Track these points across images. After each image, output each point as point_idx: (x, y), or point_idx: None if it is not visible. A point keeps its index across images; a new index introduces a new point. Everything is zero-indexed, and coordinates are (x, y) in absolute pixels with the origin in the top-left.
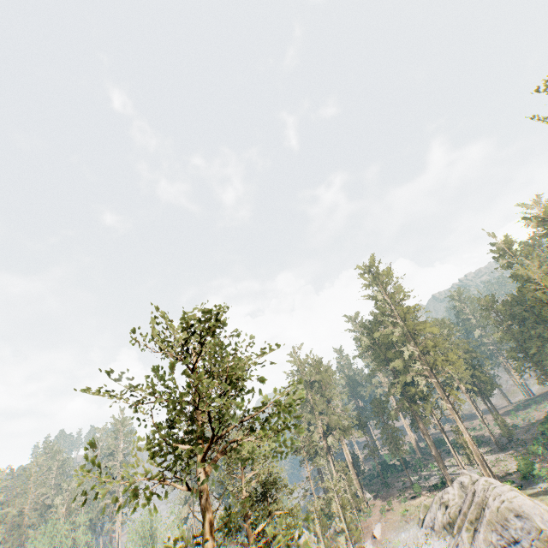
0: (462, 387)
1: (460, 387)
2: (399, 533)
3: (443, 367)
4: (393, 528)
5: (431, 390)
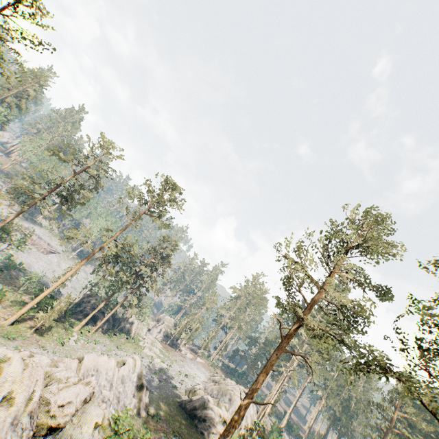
0: (323, 402)
1: (322, 399)
2: (202, 367)
3: (312, 364)
4: (204, 366)
5: (288, 360)
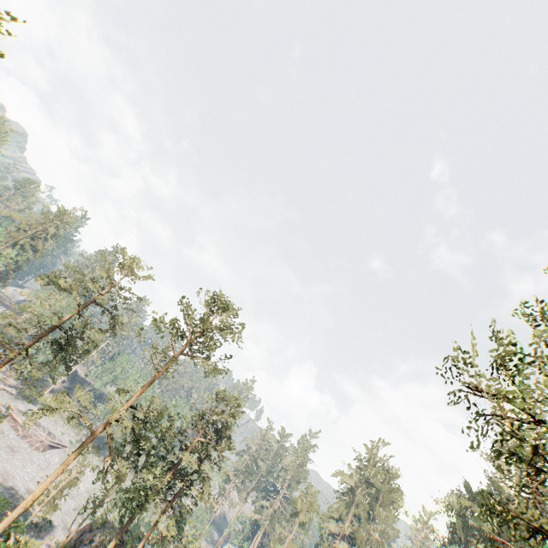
0: None
1: None
2: None
3: None
4: None
5: None
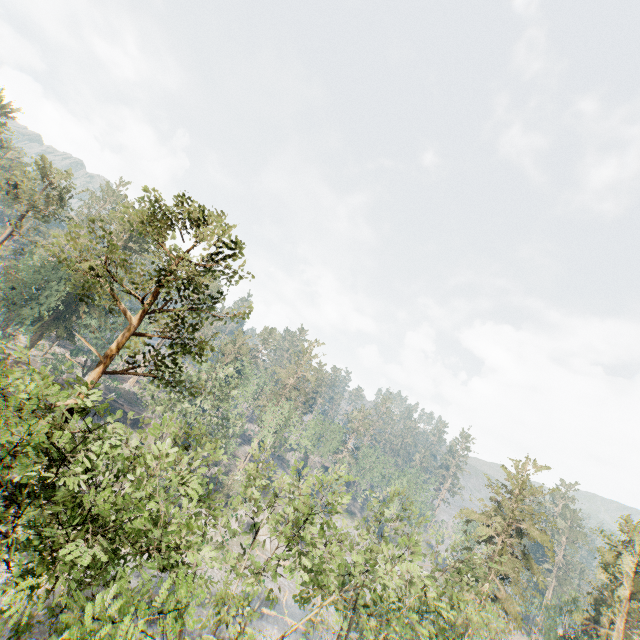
0: None
1: None
2: None
3: None
4: None
5: None
